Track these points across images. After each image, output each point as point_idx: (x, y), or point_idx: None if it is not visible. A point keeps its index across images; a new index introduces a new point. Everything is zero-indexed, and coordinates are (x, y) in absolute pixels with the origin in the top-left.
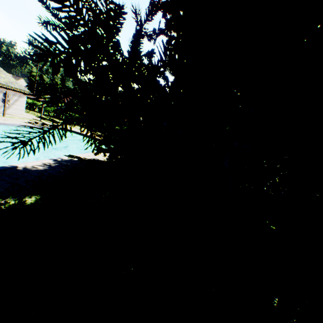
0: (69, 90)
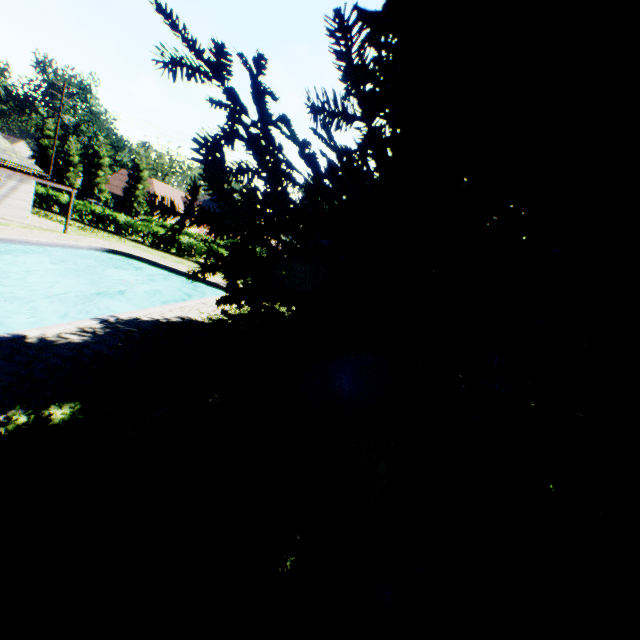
0: (206, 211)
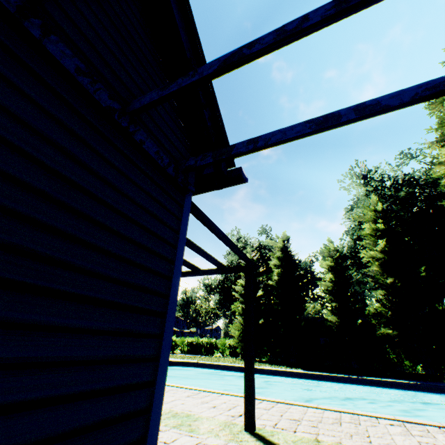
0: None
